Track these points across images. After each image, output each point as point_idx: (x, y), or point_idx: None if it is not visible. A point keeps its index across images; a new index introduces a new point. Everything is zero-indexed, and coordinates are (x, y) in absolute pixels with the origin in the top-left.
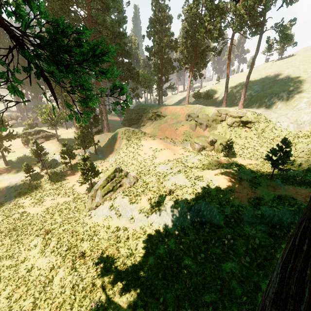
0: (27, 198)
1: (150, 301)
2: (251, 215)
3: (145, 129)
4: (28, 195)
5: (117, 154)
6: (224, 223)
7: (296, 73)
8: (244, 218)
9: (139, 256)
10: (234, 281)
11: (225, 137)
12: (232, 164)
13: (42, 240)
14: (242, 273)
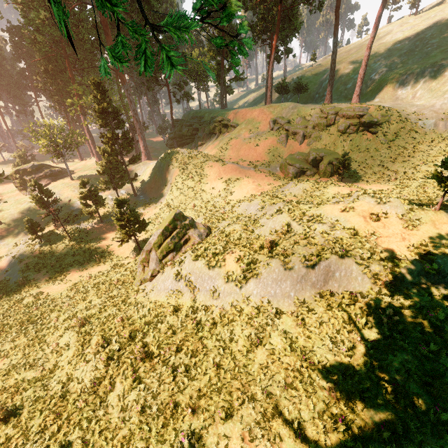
0: (41, 272)
1: (276, 426)
2: (417, 273)
3: (206, 151)
4: (42, 267)
5: (168, 192)
6: (372, 288)
7: (444, 34)
8: (405, 278)
9: (238, 351)
10: (413, 383)
11: (335, 151)
12: (364, 191)
13: (76, 336)
14: (424, 369)
